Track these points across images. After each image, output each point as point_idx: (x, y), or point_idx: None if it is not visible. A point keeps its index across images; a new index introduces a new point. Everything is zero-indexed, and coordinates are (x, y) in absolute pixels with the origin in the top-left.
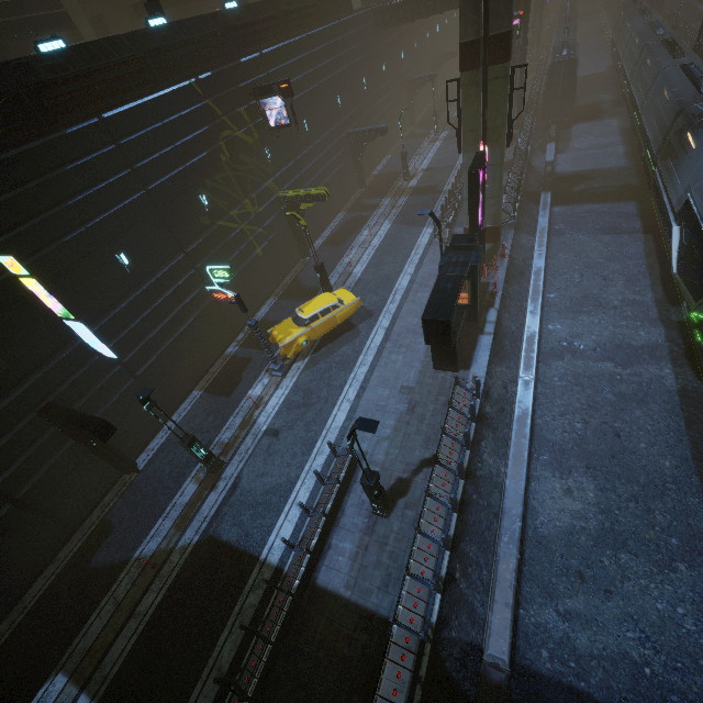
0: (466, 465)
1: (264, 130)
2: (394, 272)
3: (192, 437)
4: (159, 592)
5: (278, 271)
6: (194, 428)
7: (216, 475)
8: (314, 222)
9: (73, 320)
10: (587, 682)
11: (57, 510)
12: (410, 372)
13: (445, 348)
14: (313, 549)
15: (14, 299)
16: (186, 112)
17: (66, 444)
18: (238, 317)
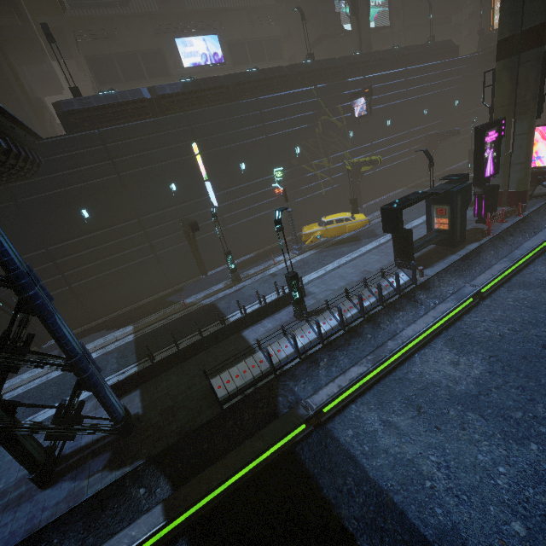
0: (372, 312)
1: (351, 120)
2: (412, 218)
3: (229, 251)
4: (180, 315)
5: (334, 210)
6: (240, 266)
7: (235, 283)
8: (375, 188)
9: (207, 181)
10: (368, 461)
11: (168, 272)
12: (376, 265)
13: (402, 244)
14: (249, 314)
15: (192, 166)
16: (302, 102)
17: (184, 242)
18: (295, 226)
